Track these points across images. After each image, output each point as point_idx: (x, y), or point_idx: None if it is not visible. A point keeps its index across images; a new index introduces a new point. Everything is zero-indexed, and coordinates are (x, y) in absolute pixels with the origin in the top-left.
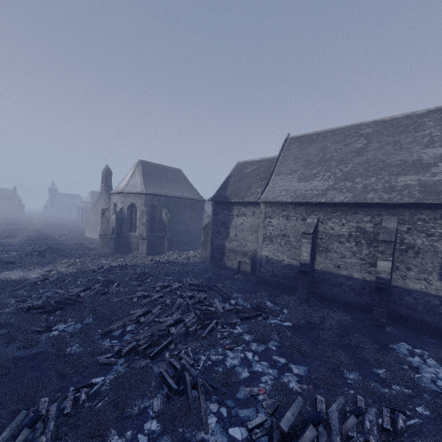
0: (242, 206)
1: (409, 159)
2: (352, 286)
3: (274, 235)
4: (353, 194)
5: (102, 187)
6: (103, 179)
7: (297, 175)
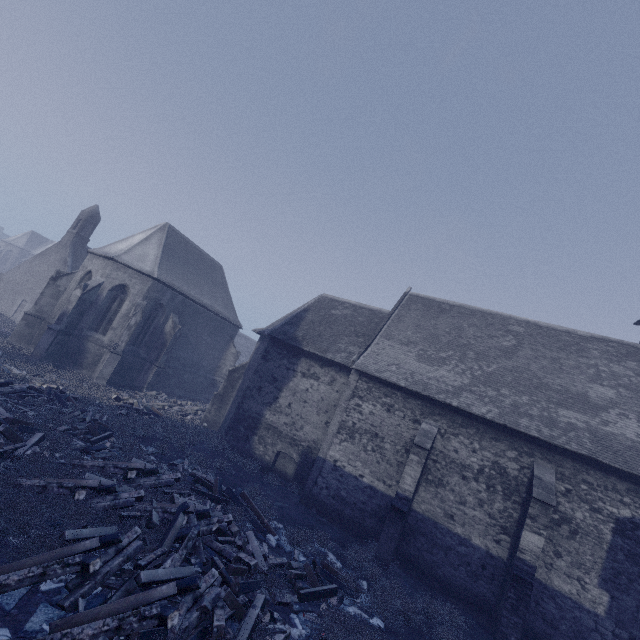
0: (316, 363)
1: (572, 389)
2: (466, 558)
3: (359, 429)
4: (499, 410)
5: (69, 234)
6: (79, 224)
7: (416, 349)
